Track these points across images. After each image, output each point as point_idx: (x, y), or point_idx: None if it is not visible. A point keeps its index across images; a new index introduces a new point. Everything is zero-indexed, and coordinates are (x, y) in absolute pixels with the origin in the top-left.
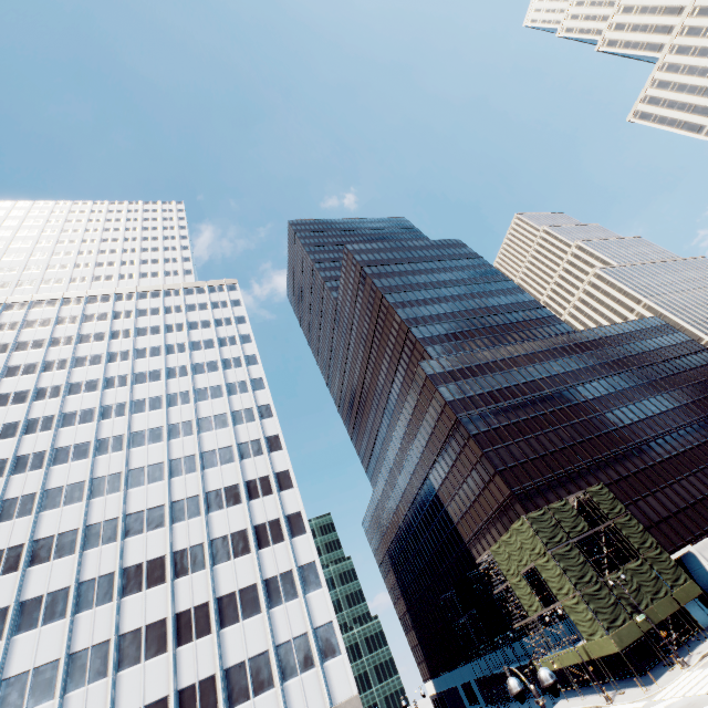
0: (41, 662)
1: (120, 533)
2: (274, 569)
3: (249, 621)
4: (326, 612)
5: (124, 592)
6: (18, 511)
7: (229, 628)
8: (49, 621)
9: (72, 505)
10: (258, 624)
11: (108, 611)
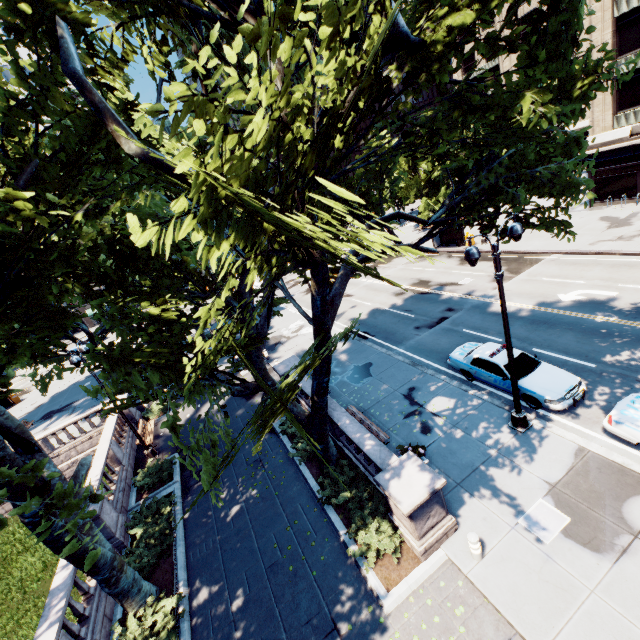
0: None
1: None
2: None
3: None
4: None
5: None
6: None
7: None
8: None
9: None
10: None
11: None
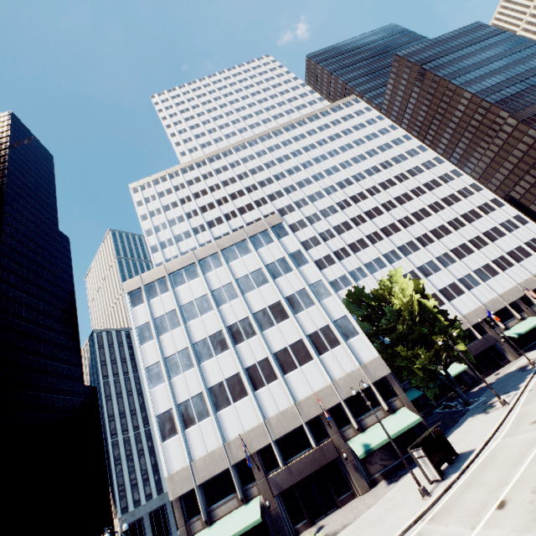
0: (425, 262)
1: (415, 220)
2: (500, 220)
3: (503, 238)
4: None
5: (437, 238)
6: (360, 221)
7: (496, 242)
8: (415, 251)
9: (381, 215)
10: (508, 239)
11: (436, 245)
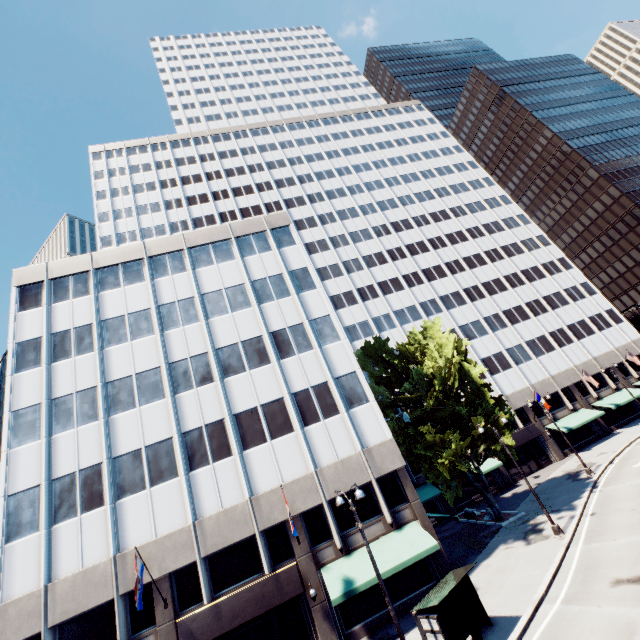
0: (470, 321)
1: (466, 267)
2: (565, 285)
3: (565, 307)
4: (606, 305)
5: (489, 294)
6: (399, 256)
7: (557, 310)
8: (460, 305)
9: (426, 253)
10: (571, 309)
11: (487, 302)
